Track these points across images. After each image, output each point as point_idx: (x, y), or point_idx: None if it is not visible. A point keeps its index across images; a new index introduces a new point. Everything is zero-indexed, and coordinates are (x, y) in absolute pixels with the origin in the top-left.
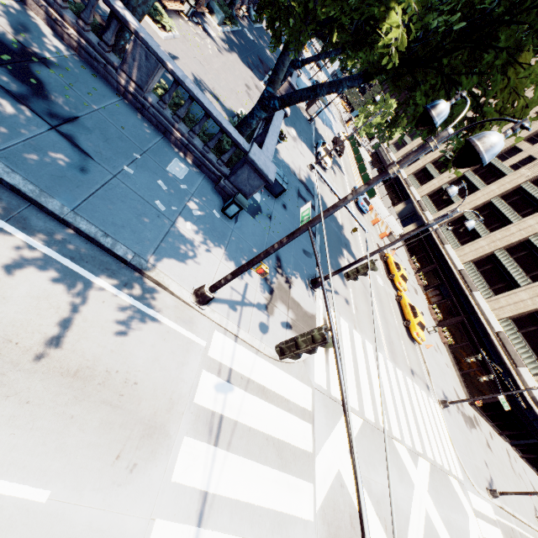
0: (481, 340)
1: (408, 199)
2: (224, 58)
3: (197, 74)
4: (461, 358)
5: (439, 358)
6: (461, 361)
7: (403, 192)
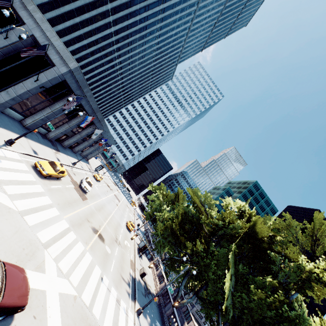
0: None
1: None
2: None
3: None
4: None
5: None
6: None
7: None
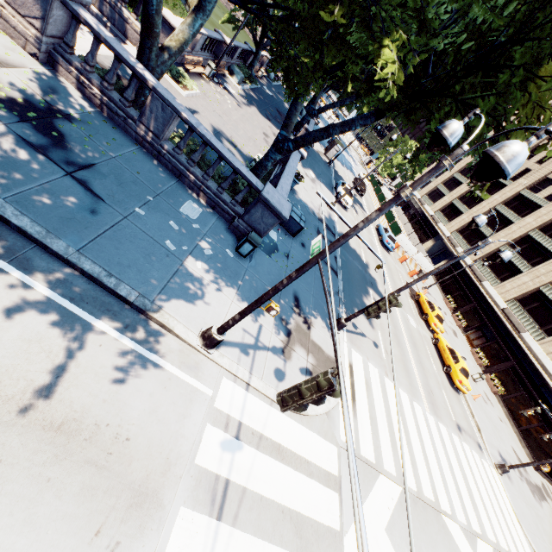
0: (538, 390)
1: (436, 236)
2: (242, 111)
3: (215, 125)
4: (517, 411)
5: (490, 411)
6: (517, 414)
7: (430, 228)
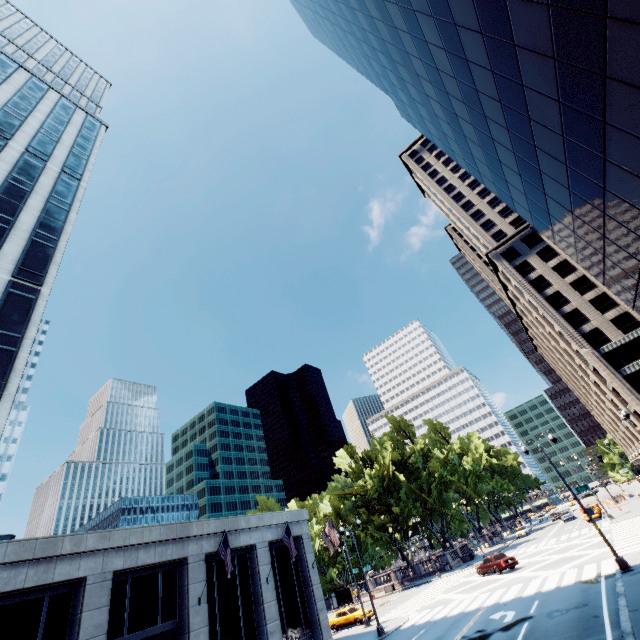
0: None
1: None
2: None
3: None
4: None
5: None
6: None
7: None
